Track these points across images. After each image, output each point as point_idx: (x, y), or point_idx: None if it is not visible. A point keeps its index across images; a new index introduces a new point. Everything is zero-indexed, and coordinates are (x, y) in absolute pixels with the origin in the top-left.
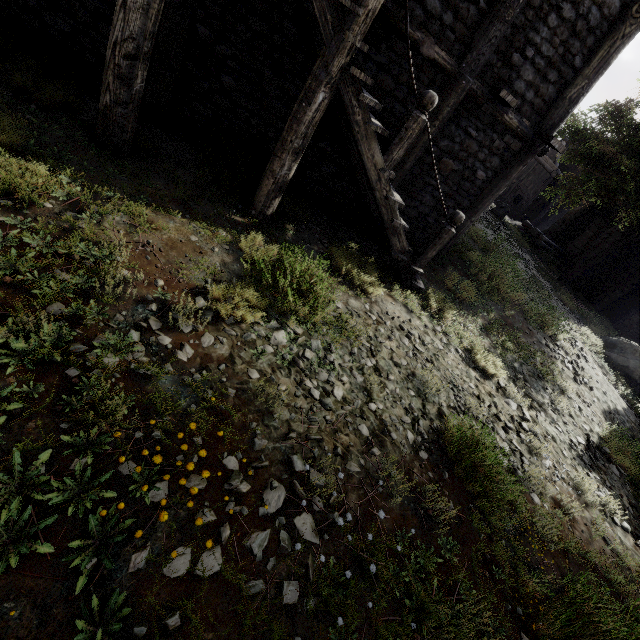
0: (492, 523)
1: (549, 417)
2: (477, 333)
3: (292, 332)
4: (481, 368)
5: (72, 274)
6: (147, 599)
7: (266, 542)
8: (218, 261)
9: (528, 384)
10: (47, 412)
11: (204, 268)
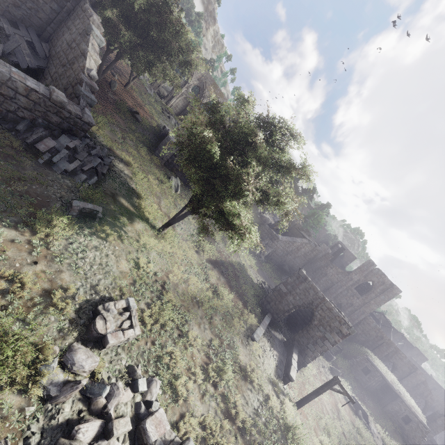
0: None
1: None
2: None
3: None
4: None
5: None
6: None
7: None
8: None
9: None
10: None
11: None
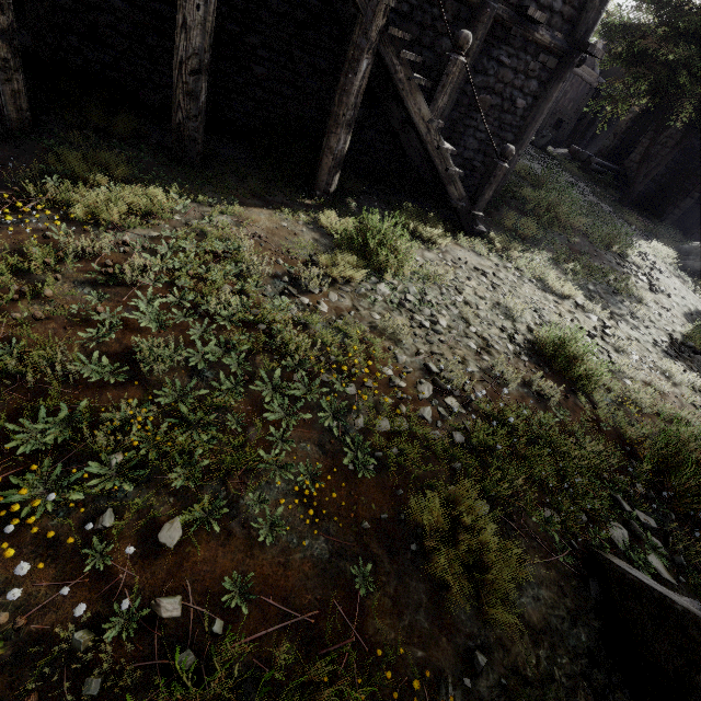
0: (593, 399)
1: (630, 324)
2: (546, 263)
3: (390, 284)
4: (557, 292)
5: (221, 265)
6: (373, 442)
7: (431, 413)
8: (310, 239)
9: (604, 300)
10: (261, 351)
11: (304, 246)
